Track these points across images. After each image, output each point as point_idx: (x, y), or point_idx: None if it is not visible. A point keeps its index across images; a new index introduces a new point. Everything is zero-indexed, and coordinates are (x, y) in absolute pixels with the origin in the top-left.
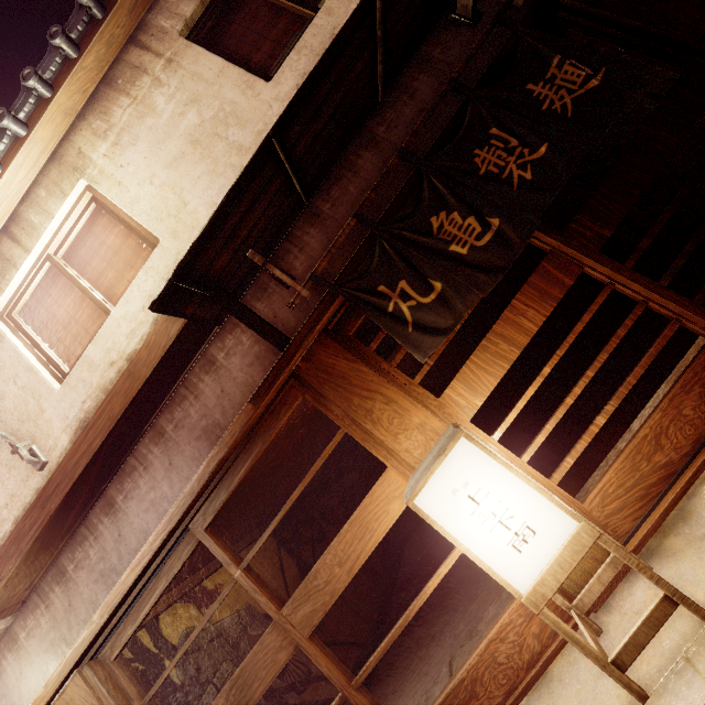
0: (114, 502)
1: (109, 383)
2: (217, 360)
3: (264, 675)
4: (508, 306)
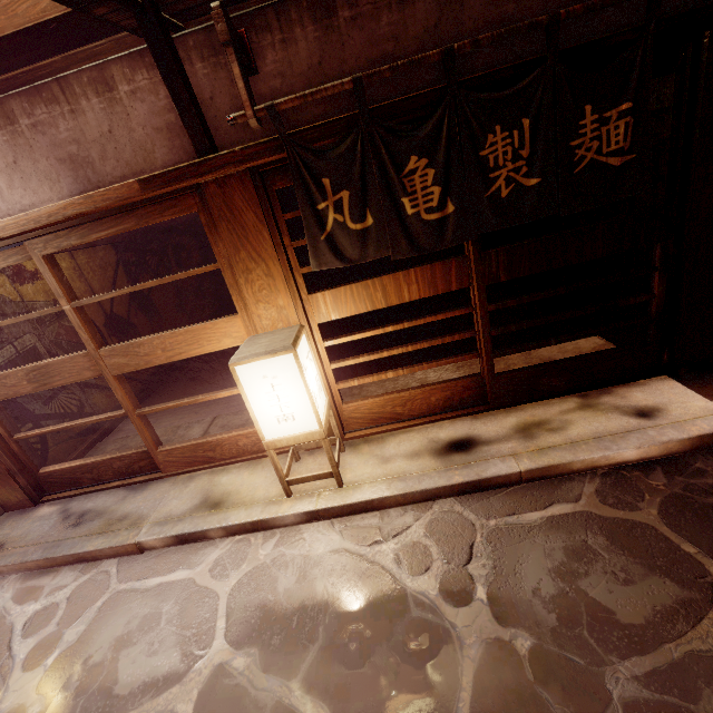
0: None
1: None
2: (117, 89)
3: (67, 377)
4: (406, 271)
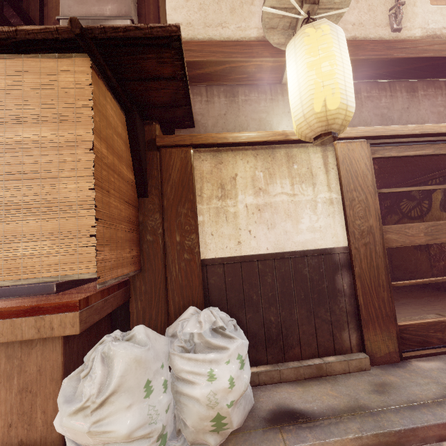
0: (415, 90)
1: None
2: None
3: None
4: None
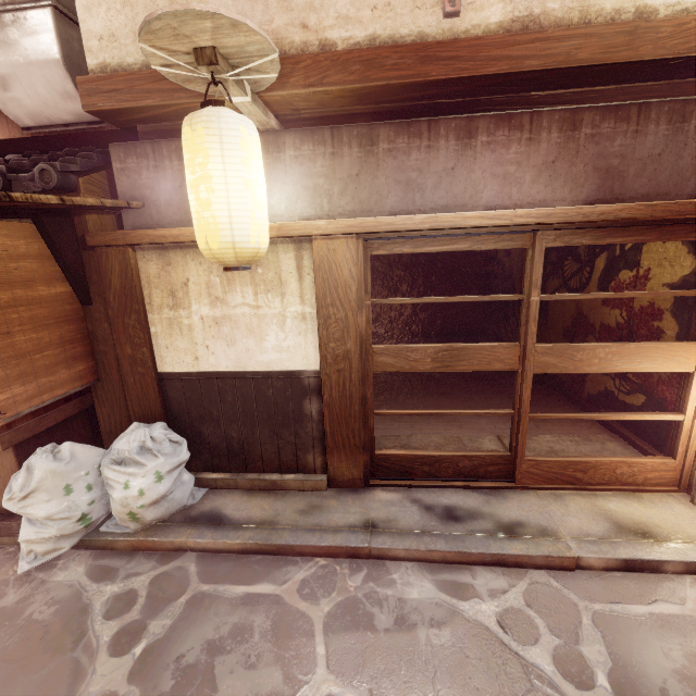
0: (473, 135)
1: (596, 11)
2: (689, 122)
3: (475, 364)
4: None
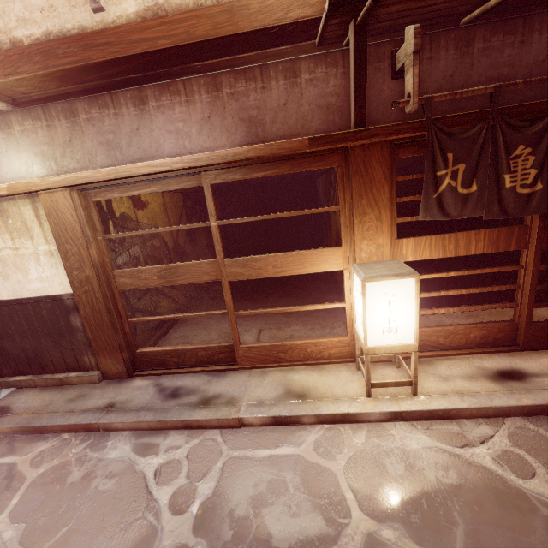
0: (146, 102)
1: None
2: (300, 77)
3: (189, 278)
4: (477, 231)
